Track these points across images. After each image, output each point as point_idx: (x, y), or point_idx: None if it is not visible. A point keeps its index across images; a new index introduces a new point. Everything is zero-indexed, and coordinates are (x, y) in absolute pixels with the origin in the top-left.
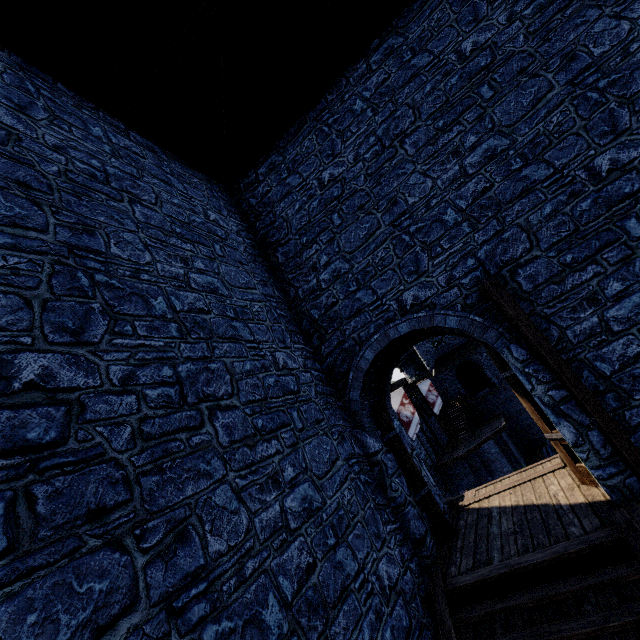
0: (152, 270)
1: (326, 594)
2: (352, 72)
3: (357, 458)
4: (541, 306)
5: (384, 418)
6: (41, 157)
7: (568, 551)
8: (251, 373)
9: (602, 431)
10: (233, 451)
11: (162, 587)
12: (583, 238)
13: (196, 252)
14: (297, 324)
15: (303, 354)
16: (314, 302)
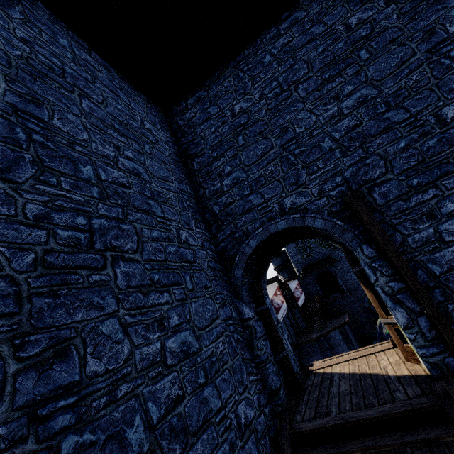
0: (87, 146)
1: (189, 423)
2: (265, 35)
3: (233, 321)
4: (389, 217)
5: (259, 294)
6: (7, 41)
7: (394, 411)
8: (156, 239)
9: (429, 318)
10: (128, 294)
11: (30, 394)
12: (428, 167)
13: (128, 145)
14: (201, 215)
15: (202, 237)
16: (216, 200)
